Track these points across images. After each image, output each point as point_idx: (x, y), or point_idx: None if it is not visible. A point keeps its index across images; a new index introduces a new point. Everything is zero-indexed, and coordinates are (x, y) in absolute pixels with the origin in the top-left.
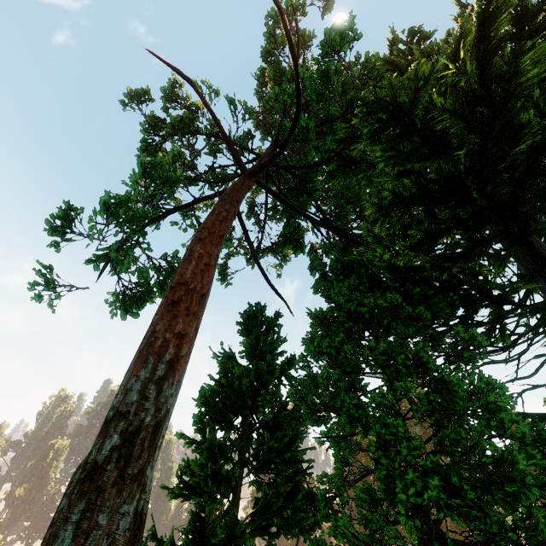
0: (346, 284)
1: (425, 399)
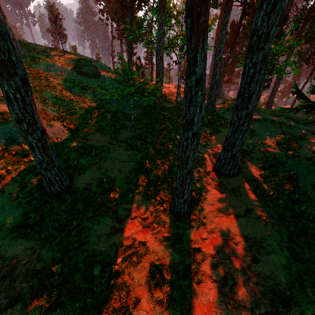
0: None
1: None
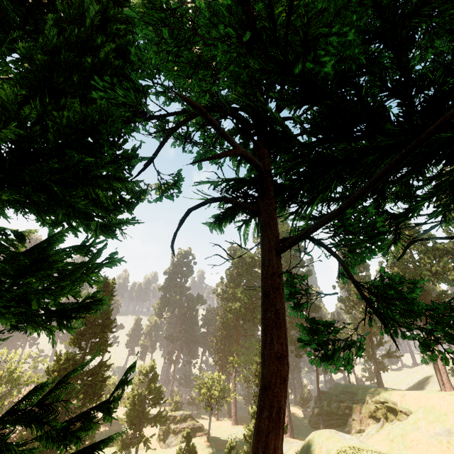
0: None
1: None
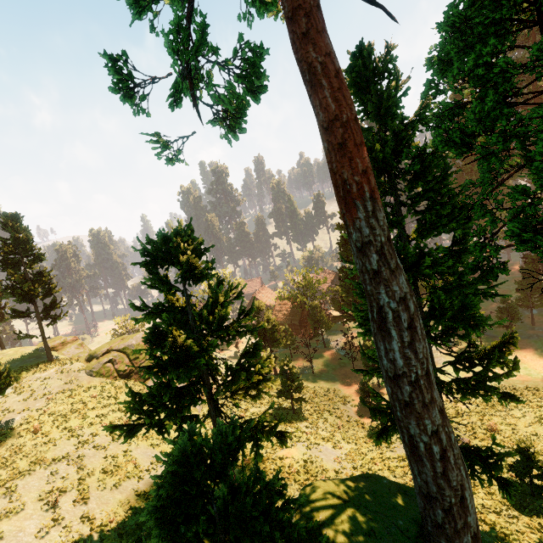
0: None
1: None
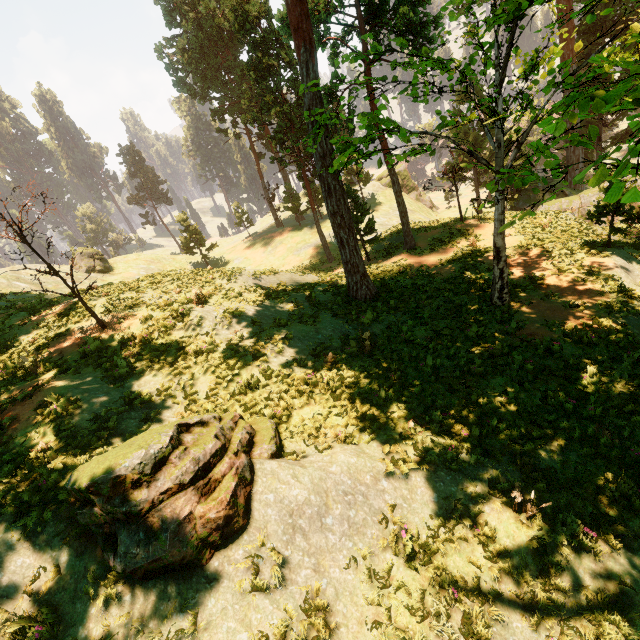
0: None
1: None
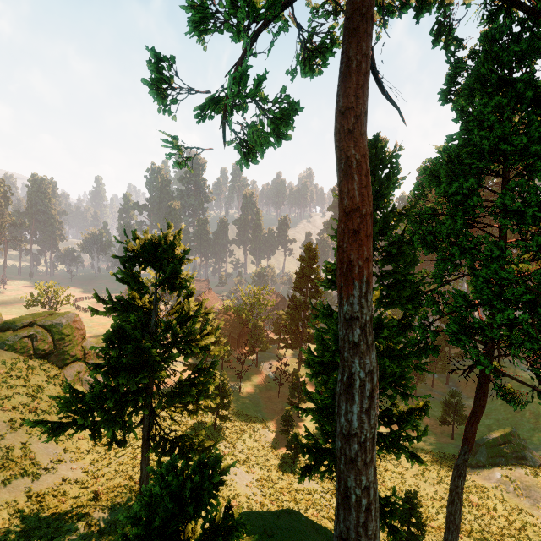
0: (494, 103)
1: (539, 241)
